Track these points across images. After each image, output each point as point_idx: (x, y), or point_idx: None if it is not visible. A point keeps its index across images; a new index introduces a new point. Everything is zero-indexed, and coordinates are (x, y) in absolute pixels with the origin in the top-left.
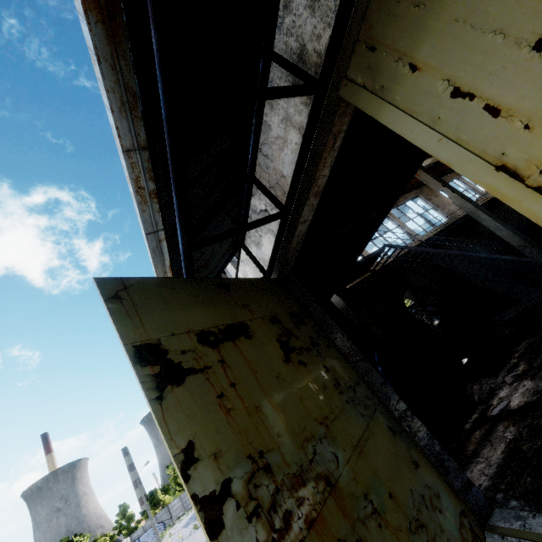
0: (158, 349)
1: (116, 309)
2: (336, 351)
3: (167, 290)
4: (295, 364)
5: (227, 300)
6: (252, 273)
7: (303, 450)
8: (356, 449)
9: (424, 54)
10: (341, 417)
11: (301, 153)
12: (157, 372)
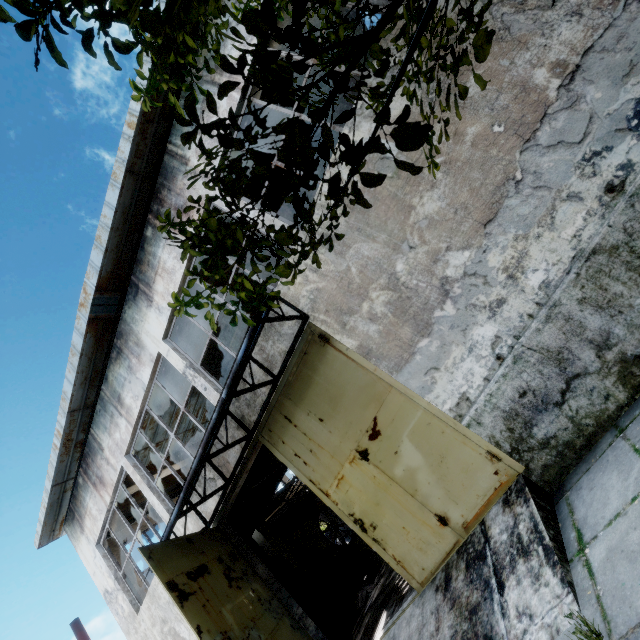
0: (174, 583)
1: (153, 564)
2: (259, 578)
3: (167, 549)
4: (235, 588)
5: (194, 550)
6: (193, 523)
7: (244, 632)
8: (270, 634)
9: (286, 440)
10: (262, 618)
11: (241, 456)
12: (178, 594)
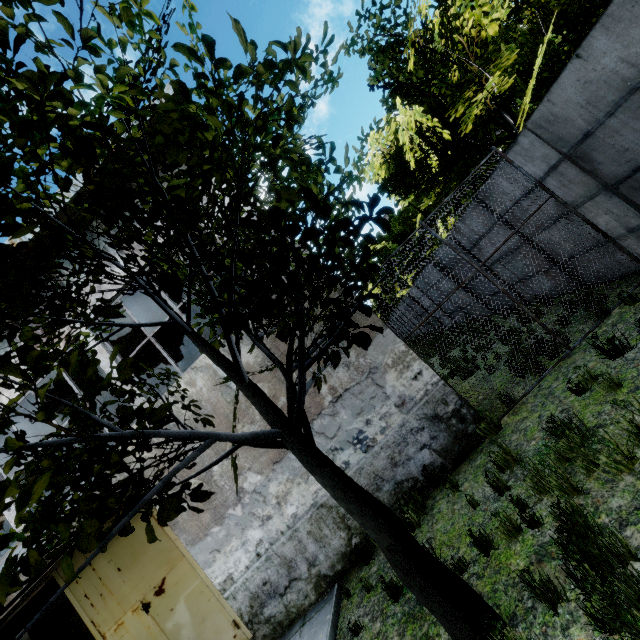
0: None
1: None
2: None
3: None
4: None
5: None
6: None
7: None
8: None
9: (81, 580)
10: None
11: (27, 587)
12: None
